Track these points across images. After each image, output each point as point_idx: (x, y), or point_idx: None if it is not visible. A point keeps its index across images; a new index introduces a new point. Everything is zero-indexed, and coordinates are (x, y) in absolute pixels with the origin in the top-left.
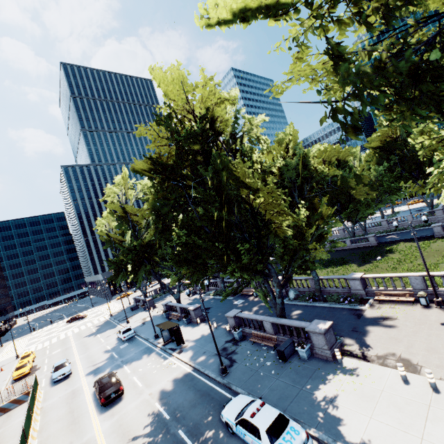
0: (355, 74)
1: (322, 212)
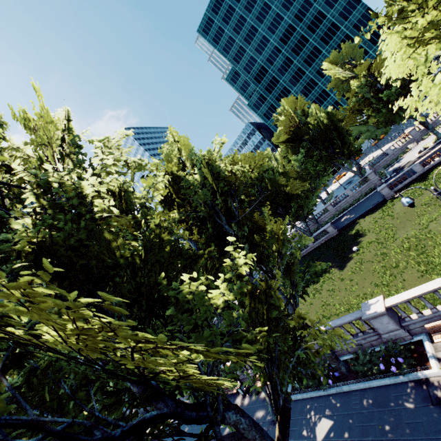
0: None
1: (272, 230)
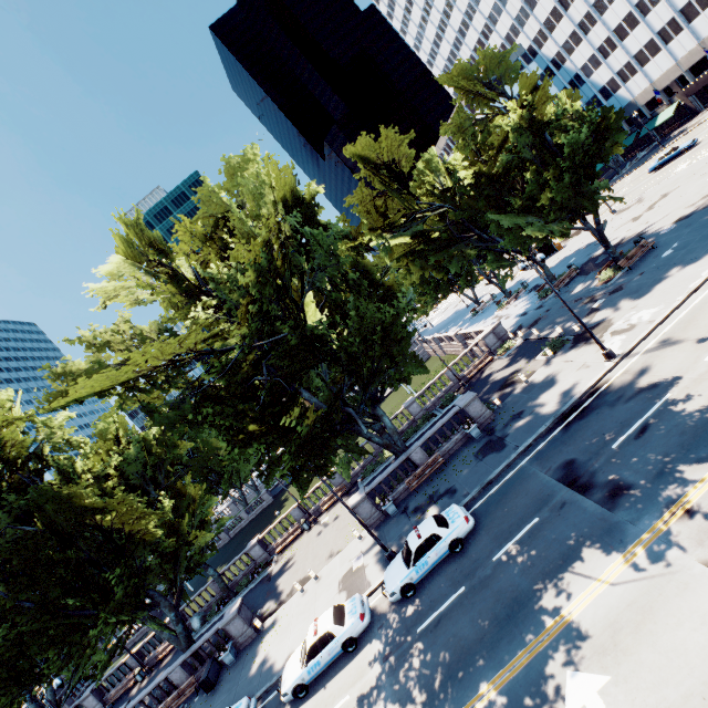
0: (166, 417)
1: (192, 494)
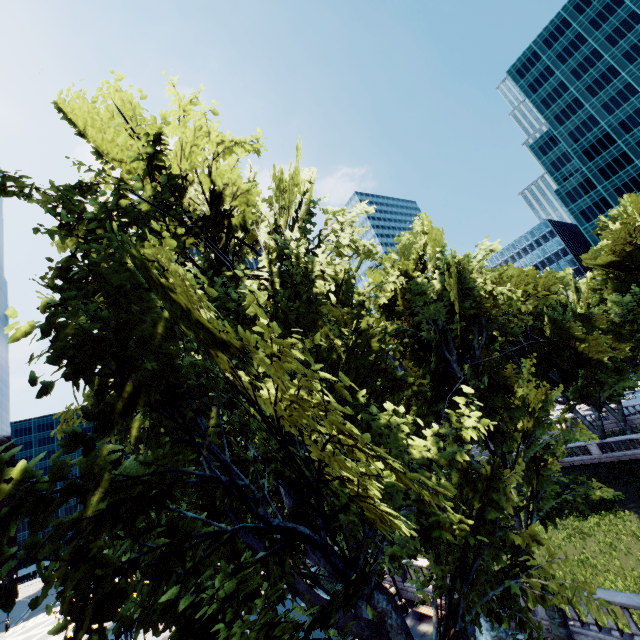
0: None
1: (528, 397)
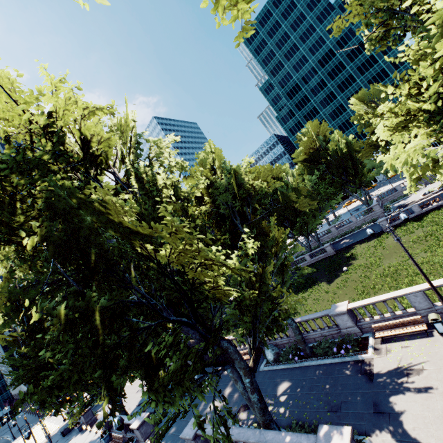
0: None
1: (275, 236)
